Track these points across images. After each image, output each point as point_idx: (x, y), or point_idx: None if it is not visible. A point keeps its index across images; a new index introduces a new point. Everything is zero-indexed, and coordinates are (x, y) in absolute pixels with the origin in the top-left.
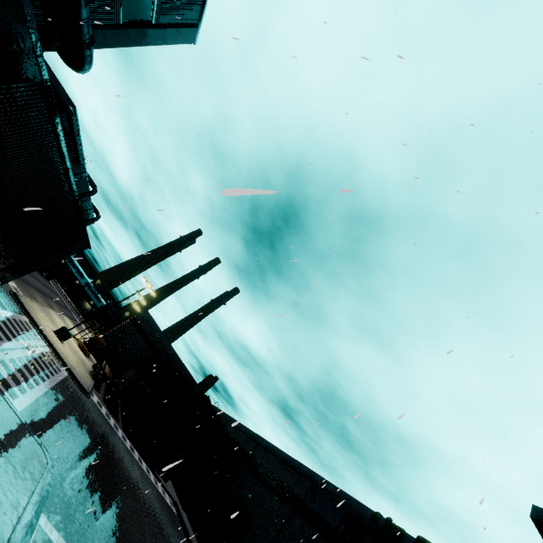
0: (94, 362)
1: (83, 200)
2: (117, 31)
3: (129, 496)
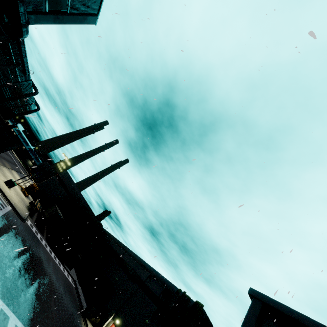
0: (31, 200)
1: (28, 97)
2: (44, 16)
3: (44, 277)
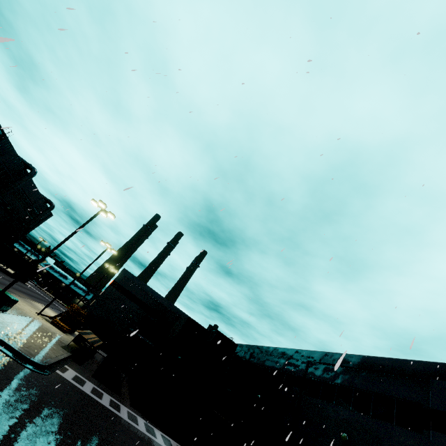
0: None
1: (28, 189)
2: None
3: None
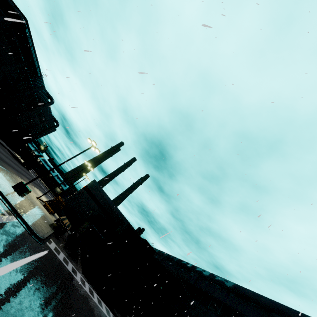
0: None
1: (46, 111)
2: None
3: None
